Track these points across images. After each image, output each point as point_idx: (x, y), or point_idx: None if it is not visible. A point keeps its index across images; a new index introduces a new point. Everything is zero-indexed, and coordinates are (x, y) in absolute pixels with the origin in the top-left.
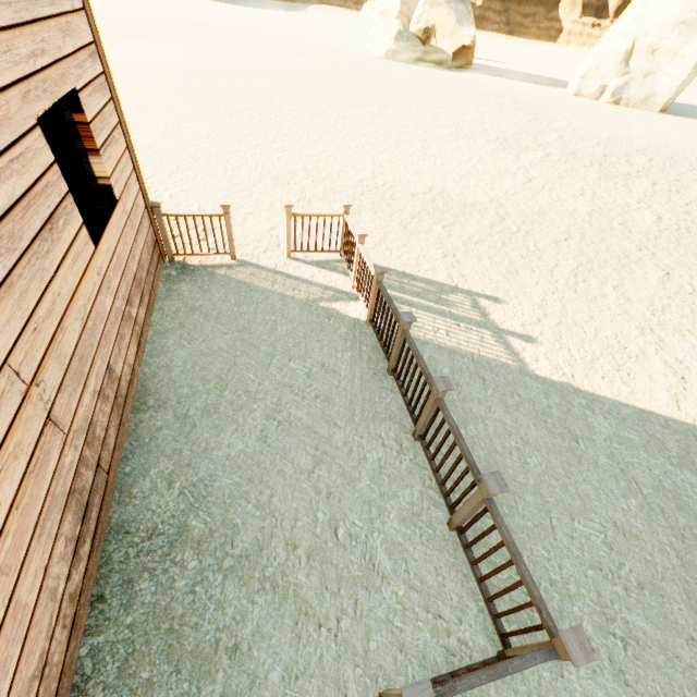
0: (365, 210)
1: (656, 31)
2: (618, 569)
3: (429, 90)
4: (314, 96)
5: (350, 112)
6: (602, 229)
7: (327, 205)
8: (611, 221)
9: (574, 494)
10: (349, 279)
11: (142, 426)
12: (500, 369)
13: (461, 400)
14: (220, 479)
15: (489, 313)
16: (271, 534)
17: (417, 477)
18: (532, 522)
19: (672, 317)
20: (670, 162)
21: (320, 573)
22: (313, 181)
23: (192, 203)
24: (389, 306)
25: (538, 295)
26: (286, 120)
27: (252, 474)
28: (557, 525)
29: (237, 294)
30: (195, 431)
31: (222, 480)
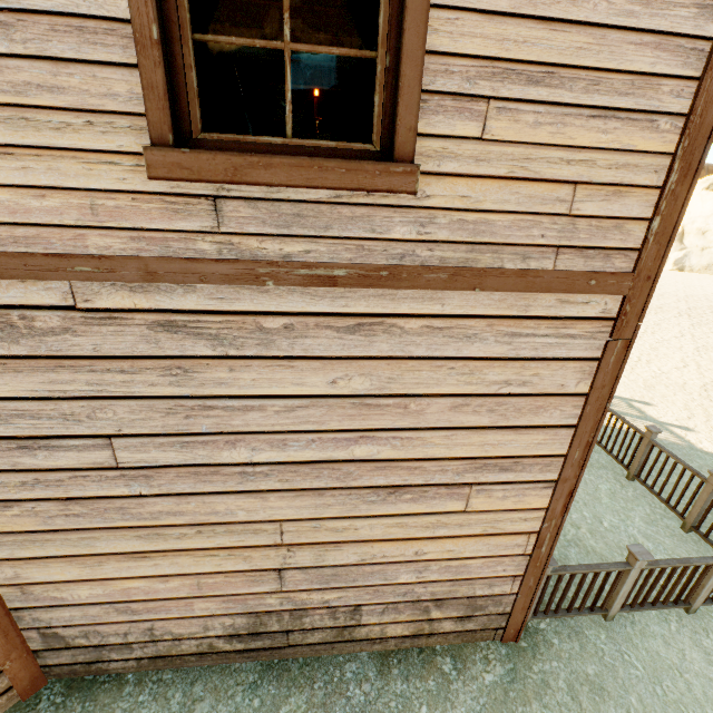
0: None
1: (700, 219)
2: None
3: None
4: None
5: None
6: None
7: None
8: None
9: None
10: None
11: None
12: (673, 445)
13: (651, 461)
14: None
15: (644, 411)
16: None
17: (643, 501)
18: None
19: None
20: None
21: (603, 542)
22: None
23: None
24: None
25: (679, 402)
26: None
27: None
28: None
29: None
30: None
31: None
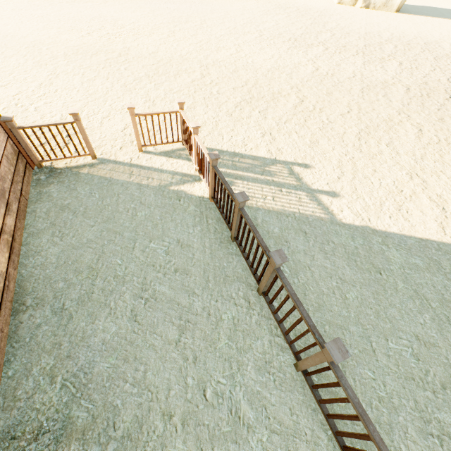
0: (198, 105)
1: None
2: (425, 375)
3: (236, 6)
4: (149, 16)
5: (178, 27)
6: (372, 101)
7: (168, 103)
8: (377, 94)
9: (385, 318)
10: (191, 163)
11: (21, 326)
12: (316, 223)
13: (290, 253)
14: (98, 365)
15: (302, 177)
16: (148, 408)
17: (265, 328)
18: (357, 349)
19: (429, 162)
20: (408, 47)
21: (195, 436)
22: (154, 85)
23: (54, 113)
24: (225, 187)
25: (335, 158)
26: (129, 37)
27: (126, 353)
28: (376, 348)
29: (100, 189)
30: (72, 322)
31: (100, 365)
